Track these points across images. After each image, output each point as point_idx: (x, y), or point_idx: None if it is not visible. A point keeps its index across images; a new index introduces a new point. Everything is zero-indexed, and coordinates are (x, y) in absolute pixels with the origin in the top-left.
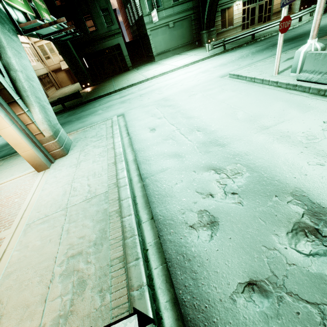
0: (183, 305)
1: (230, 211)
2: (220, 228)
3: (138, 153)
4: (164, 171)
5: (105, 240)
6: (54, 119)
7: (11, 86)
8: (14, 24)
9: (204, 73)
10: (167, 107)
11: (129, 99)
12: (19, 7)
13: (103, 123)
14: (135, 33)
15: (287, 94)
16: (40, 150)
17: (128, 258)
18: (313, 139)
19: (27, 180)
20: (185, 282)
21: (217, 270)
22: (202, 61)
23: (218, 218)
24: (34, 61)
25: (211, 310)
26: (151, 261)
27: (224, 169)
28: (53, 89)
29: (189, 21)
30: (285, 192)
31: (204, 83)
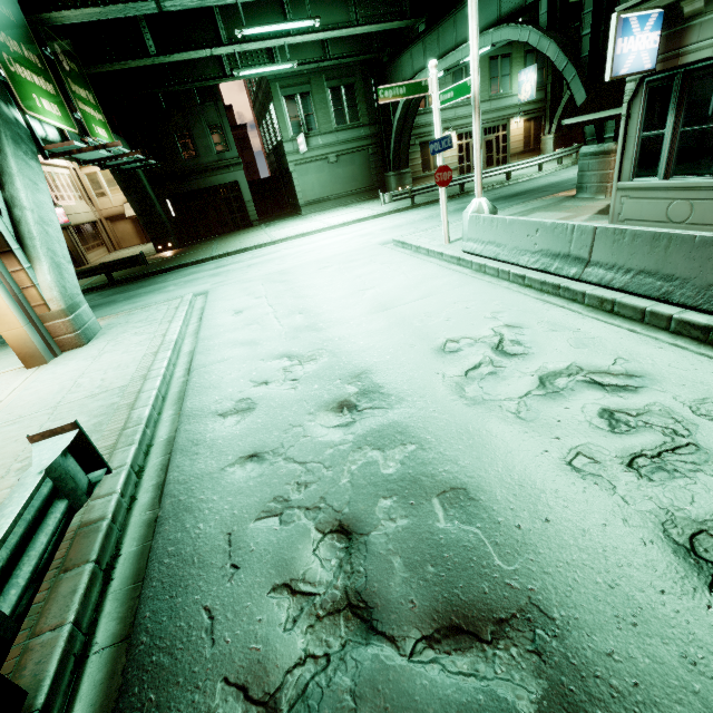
0: (168, 484)
1: (277, 397)
2: (255, 413)
3: (200, 342)
4: (223, 362)
5: (97, 433)
6: (75, 287)
7: (11, 229)
8: (37, 144)
9: (363, 237)
10: (279, 282)
11: (227, 270)
12: (52, 122)
13: (166, 303)
14: (273, 167)
15: (443, 270)
16: (38, 332)
17: (119, 446)
18: (427, 321)
19: (4, 379)
20: (181, 463)
21: (225, 449)
22: (373, 219)
23: (258, 405)
24: (73, 198)
25: (195, 481)
26: (153, 454)
27: (301, 356)
28: (101, 251)
29: (365, 155)
30: (352, 375)
31: (352, 251)
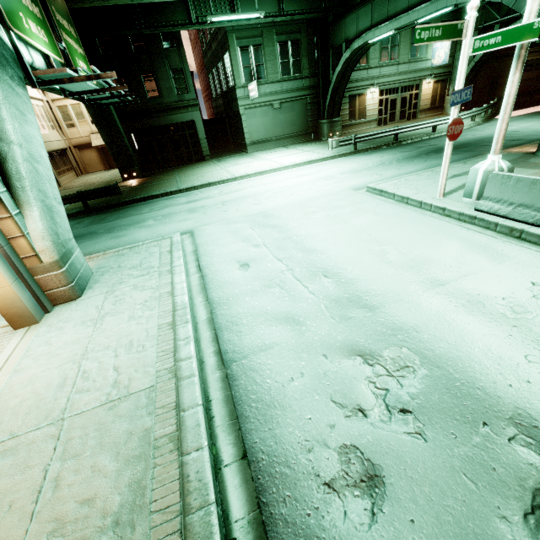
0: None
1: (402, 451)
2: (389, 492)
3: (218, 308)
4: (267, 351)
5: (141, 514)
6: (67, 231)
7: None
8: (24, 69)
9: (327, 180)
10: (270, 227)
11: (202, 206)
12: (39, 46)
13: (155, 244)
14: (219, 109)
15: (464, 230)
16: (27, 287)
17: None
18: (523, 313)
19: None
20: None
21: None
22: (321, 161)
23: (381, 468)
24: (46, 127)
25: None
26: None
27: (380, 357)
28: (71, 175)
29: (303, 103)
30: (500, 416)
31: (328, 196)
